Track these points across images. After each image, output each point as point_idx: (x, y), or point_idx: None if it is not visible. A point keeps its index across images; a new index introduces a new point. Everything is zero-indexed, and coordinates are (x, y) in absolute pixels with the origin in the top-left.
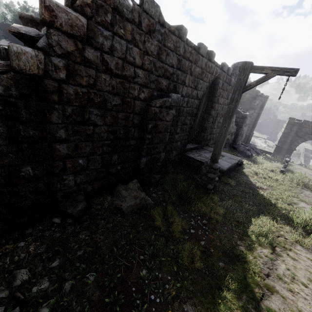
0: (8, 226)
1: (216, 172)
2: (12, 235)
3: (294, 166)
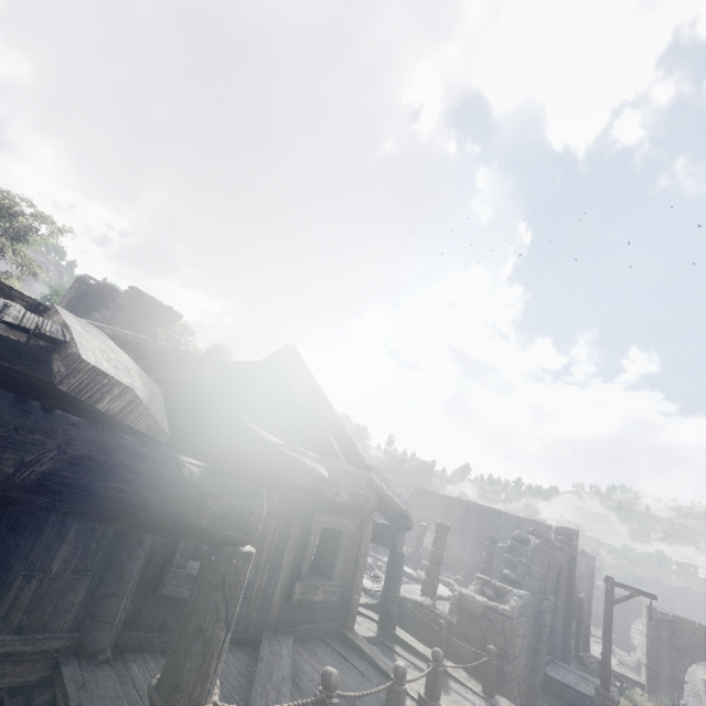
0: None
1: None
2: None
3: None
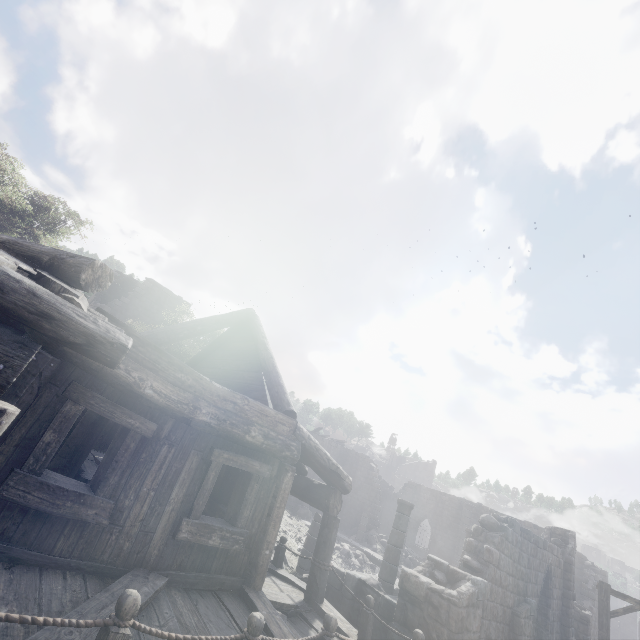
0: None
1: None
2: None
3: None
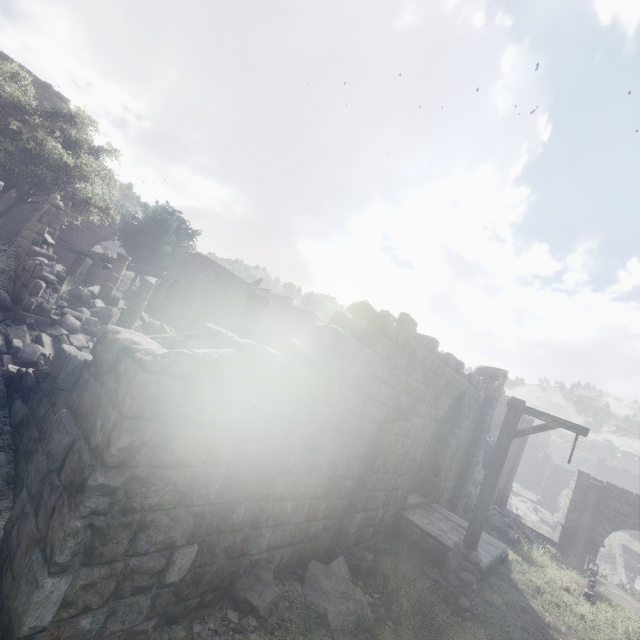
0: (175, 609)
1: (475, 570)
2: (176, 630)
3: (610, 589)
